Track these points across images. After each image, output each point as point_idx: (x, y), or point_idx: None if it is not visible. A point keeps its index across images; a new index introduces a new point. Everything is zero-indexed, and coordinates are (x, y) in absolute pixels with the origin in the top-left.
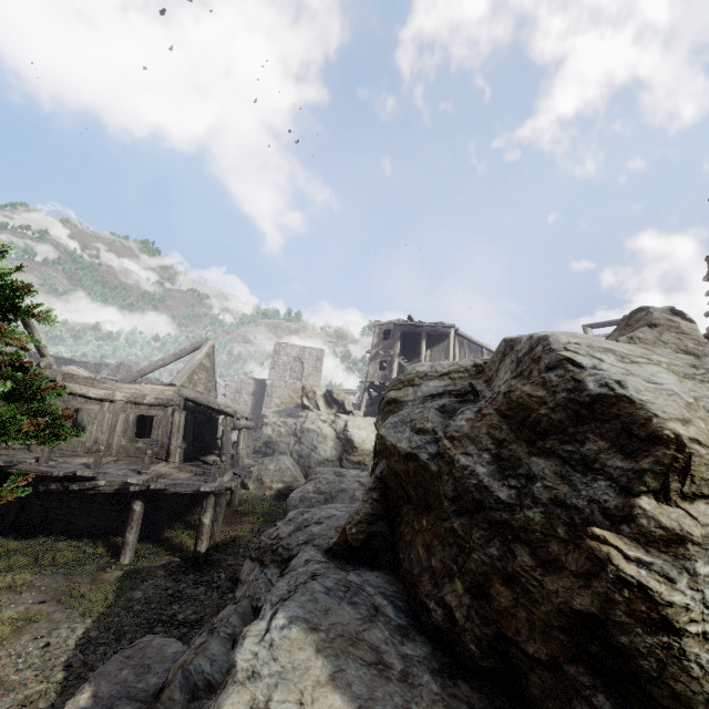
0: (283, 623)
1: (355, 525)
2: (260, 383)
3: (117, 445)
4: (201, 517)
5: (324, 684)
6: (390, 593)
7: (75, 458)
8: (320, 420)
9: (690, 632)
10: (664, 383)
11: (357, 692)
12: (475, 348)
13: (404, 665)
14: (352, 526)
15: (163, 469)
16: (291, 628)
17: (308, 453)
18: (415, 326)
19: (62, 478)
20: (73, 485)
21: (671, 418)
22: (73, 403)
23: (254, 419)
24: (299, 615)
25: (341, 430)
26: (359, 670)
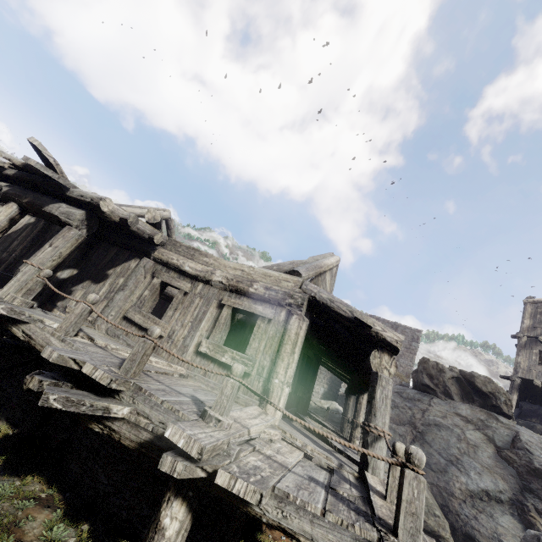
0: None
1: None
2: None
3: (195, 351)
4: None
5: None
6: None
7: (126, 347)
8: (457, 414)
9: None
10: None
11: None
12: None
13: None
14: None
15: (254, 421)
16: None
17: (442, 465)
18: None
19: (70, 370)
20: (51, 393)
21: None
22: (163, 276)
23: (332, 388)
24: None
25: (507, 444)
26: None
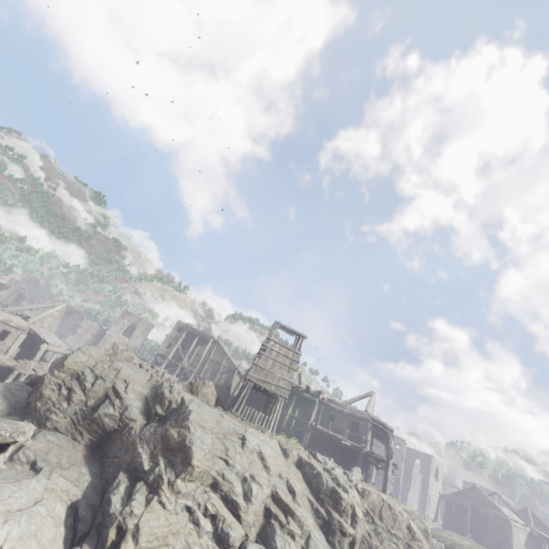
0: (1, 384)
1: (36, 378)
2: (103, 331)
3: None
4: (5, 381)
5: (0, 391)
6: (29, 390)
7: None
8: None
9: (45, 384)
10: (78, 358)
11: (5, 394)
12: (223, 353)
13: (18, 396)
14: (35, 378)
15: (1, 356)
16: (2, 385)
17: None
18: (196, 330)
19: None
20: None
21: (67, 361)
22: None
23: None
24: (5, 384)
25: None
26: (9, 392)
